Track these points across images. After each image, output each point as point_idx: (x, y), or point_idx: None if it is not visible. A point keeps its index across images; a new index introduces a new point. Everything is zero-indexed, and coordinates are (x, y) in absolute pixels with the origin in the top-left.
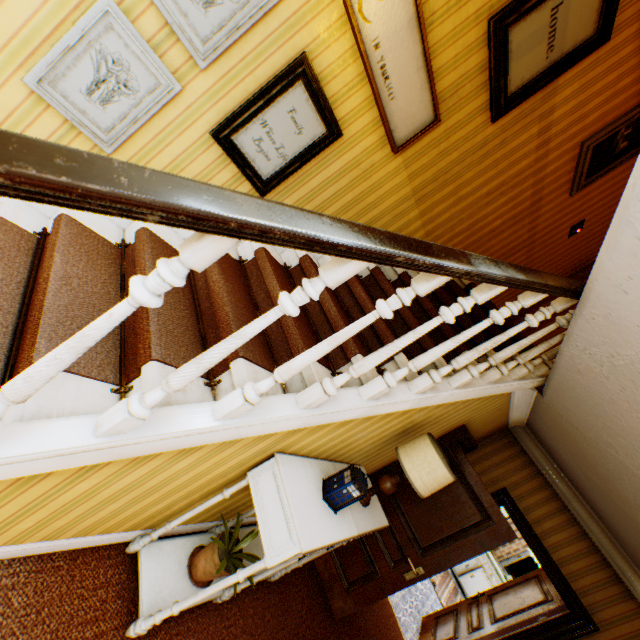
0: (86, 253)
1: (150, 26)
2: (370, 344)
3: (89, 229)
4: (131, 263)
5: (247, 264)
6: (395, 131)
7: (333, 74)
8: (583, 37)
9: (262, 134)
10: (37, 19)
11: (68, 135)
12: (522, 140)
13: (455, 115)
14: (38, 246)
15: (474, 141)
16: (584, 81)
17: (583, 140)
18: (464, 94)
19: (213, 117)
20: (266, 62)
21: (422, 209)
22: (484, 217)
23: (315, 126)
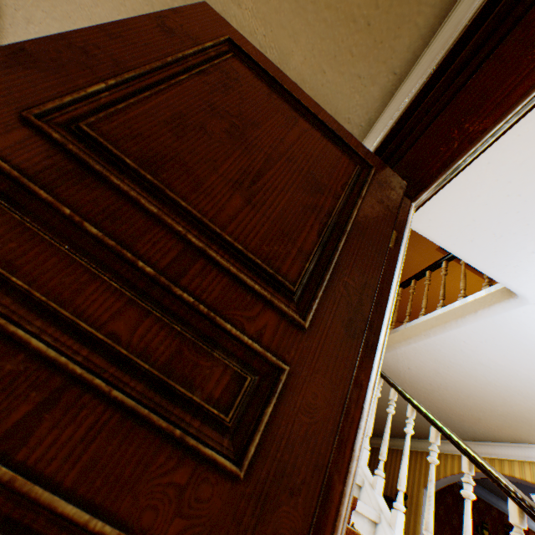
0: None
1: None
2: None
3: None
4: None
5: None
6: None
7: None
8: None
9: None
10: None
11: None
12: None
13: None
14: None
15: None
16: None
17: None
18: None
19: None
20: None
21: None
22: None
23: None
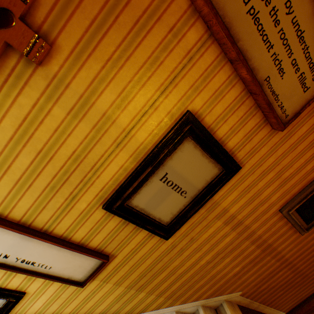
0: None
1: None
2: None
3: None
4: None
5: None
6: (72, 276)
7: None
8: (211, 175)
9: None
10: None
11: None
12: (211, 230)
13: (126, 246)
14: None
15: (161, 248)
16: (242, 187)
17: (280, 207)
18: (123, 236)
19: None
20: None
21: (148, 289)
22: (219, 271)
23: None
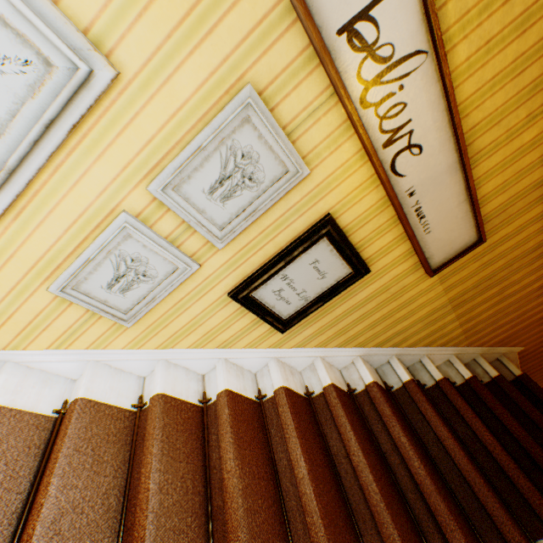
0: (92, 450)
1: (167, 225)
2: (424, 527)
3: (104, 404)
4: (141, 440)
5: (266, 402)
6: (430, 257)
7: (360, 223)
8: None
9: (282, 285)
10: (60, 242)
11: (91, 318)
12: None
13: (502, 229)
14: (52, 432)
15: (524, 246)
16: None
17: None
18: (513, 210)
19: (231, 280)
20: (286, 228)
21: (459, 311)
22: (534, 306)
23: (339, 268)
